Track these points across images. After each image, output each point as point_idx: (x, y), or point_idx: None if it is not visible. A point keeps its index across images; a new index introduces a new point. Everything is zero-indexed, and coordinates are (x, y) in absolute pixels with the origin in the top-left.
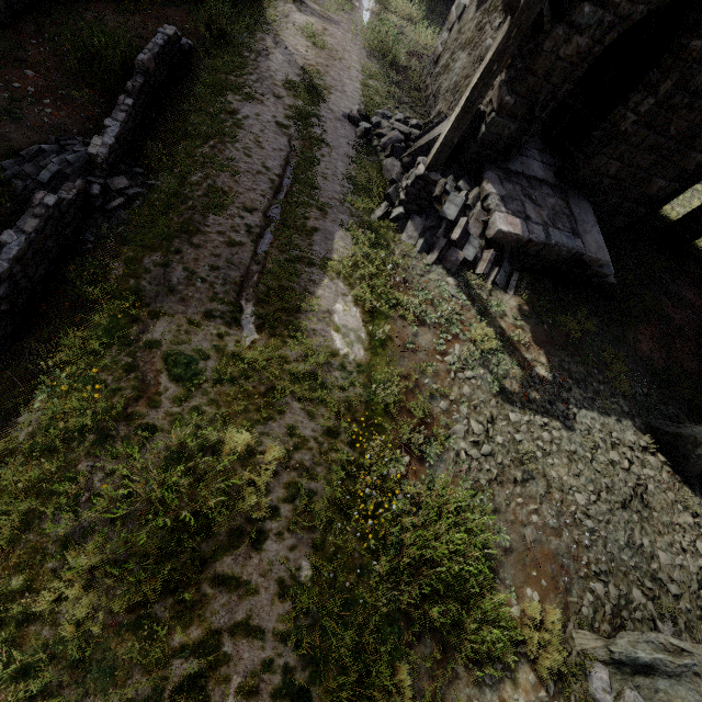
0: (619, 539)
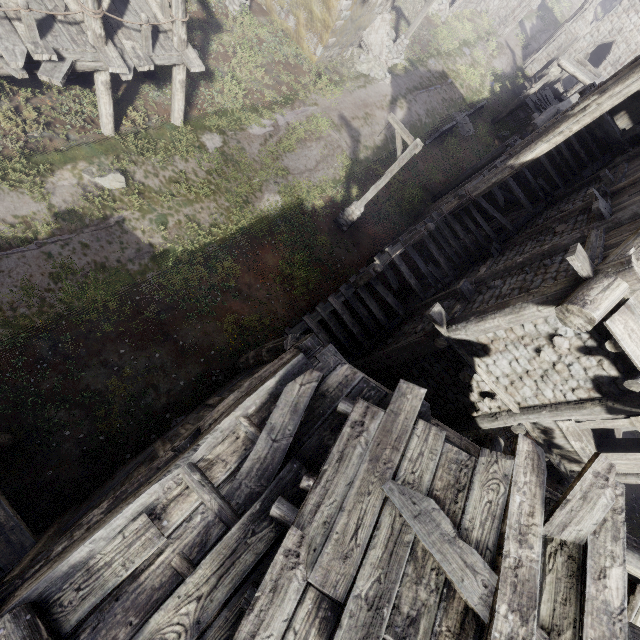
0: (410, 1)
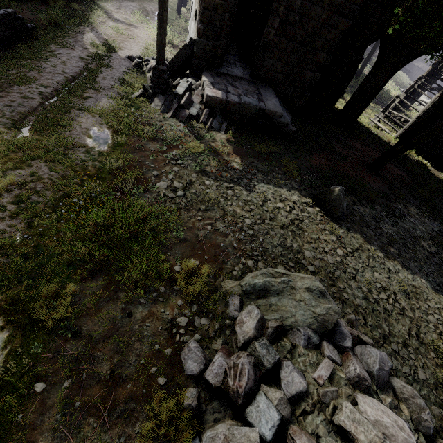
0: (274, 242)
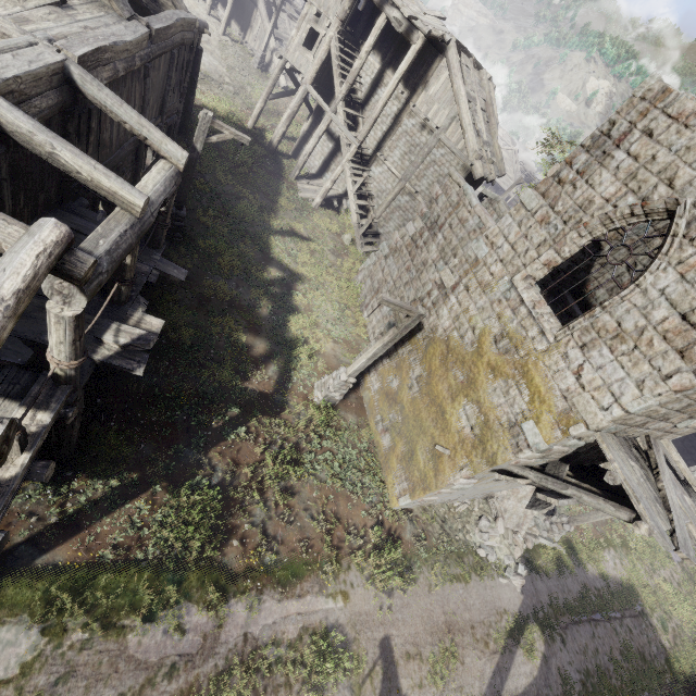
0: None
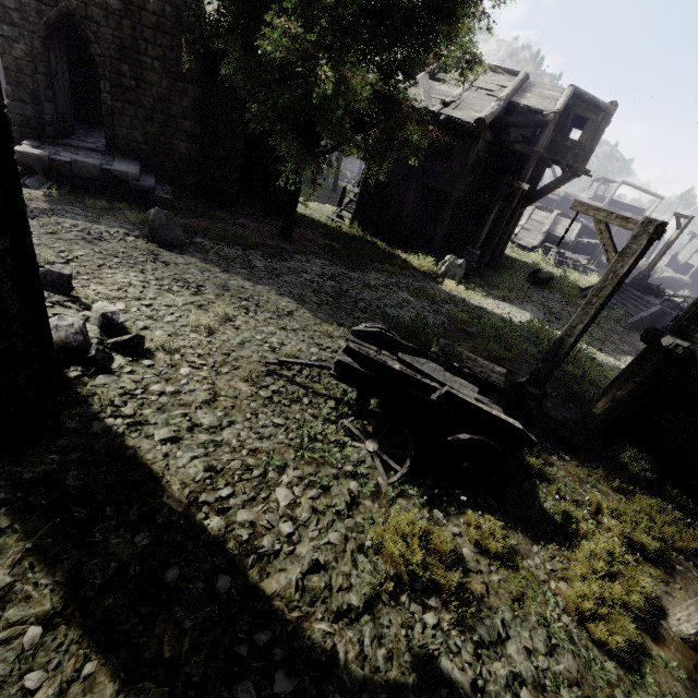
0: None
